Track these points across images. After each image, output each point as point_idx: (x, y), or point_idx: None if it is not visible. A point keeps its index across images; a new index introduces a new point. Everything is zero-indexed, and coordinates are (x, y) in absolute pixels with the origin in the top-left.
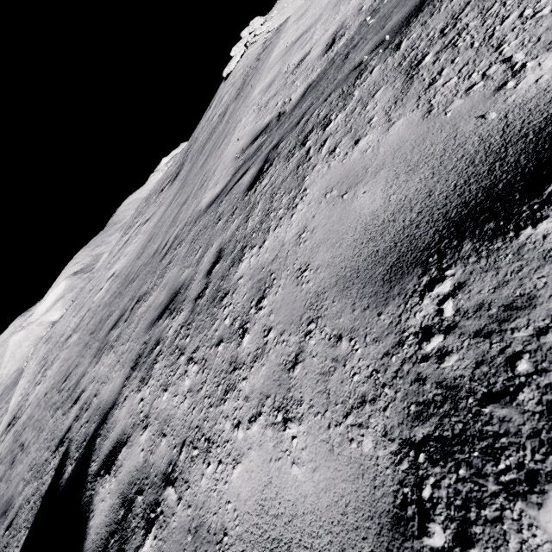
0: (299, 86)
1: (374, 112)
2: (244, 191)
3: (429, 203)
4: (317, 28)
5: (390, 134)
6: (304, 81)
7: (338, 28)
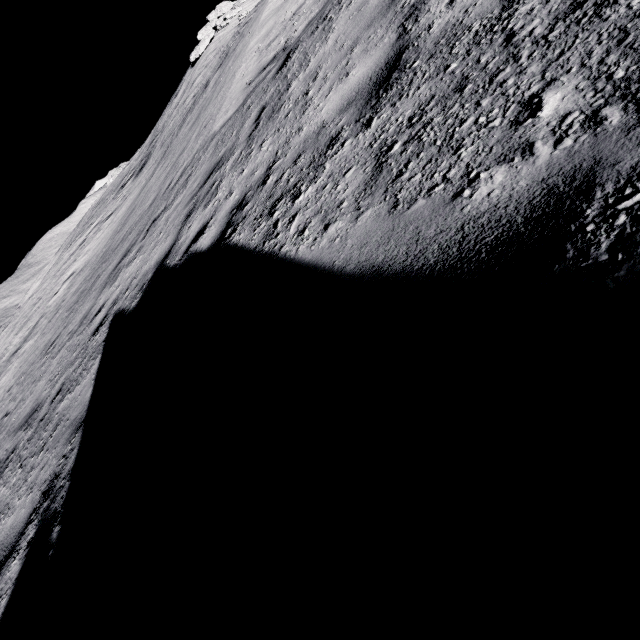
0: (300, 25)
1: None
2: (273, 77)
3: None
4: None
5: None
6: (304, 21)
7: None
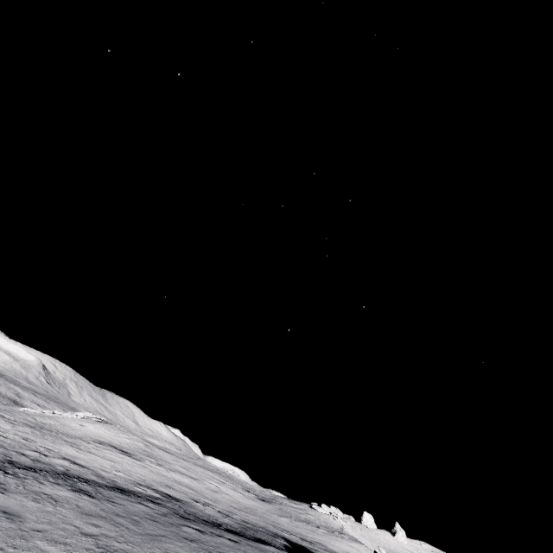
0: None
1: None
2: None
3: None
4: None
5: None
6: None
7: None
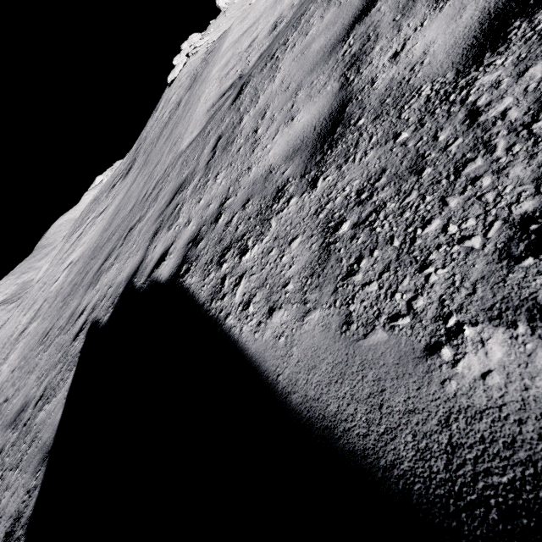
0: (254, 56)
1: (314, 20)
2: (228, 107)
3: (343, 27)
4: (261, 22)
5: (324, 21)
6: (257, 53)
7: (278, 18)
